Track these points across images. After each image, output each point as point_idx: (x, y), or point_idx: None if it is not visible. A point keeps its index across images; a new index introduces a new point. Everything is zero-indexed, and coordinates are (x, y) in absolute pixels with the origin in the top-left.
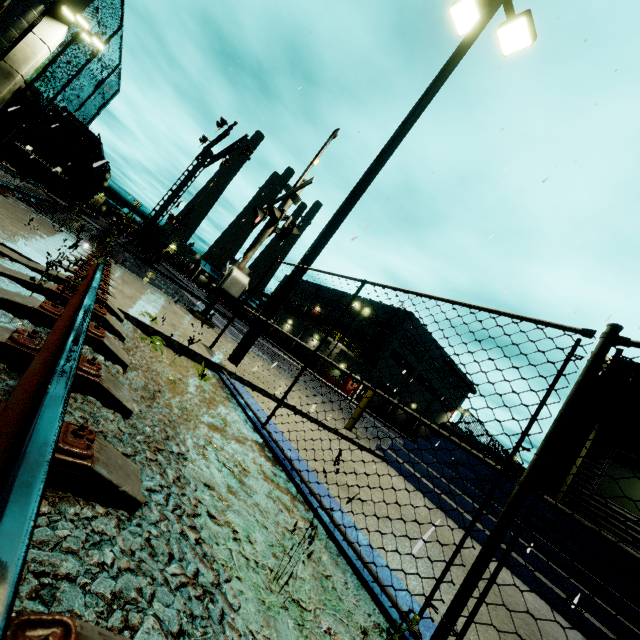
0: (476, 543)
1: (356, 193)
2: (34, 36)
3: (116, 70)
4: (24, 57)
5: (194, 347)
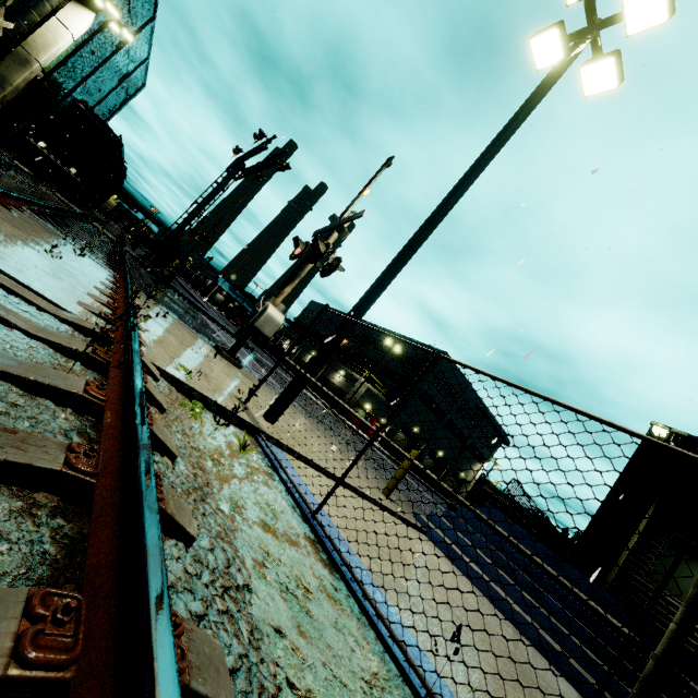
0: (526, 641)
1: (419, 239)
2: (57, 21)
3: (143, 64)
4: (44, 43)
5: (230, 406)
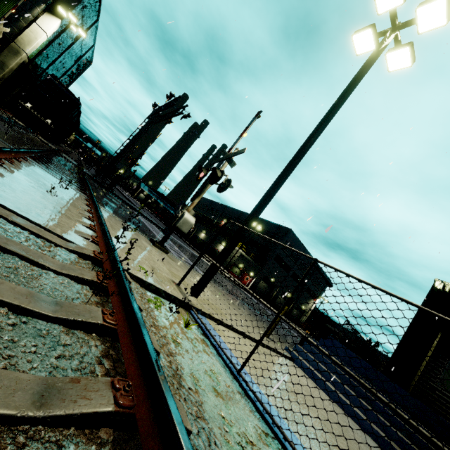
0: (368, 437)
1: (288, 171)
2: (37, 26)
3: (91, 49)
4: (28, 40)
5: (172, 291)
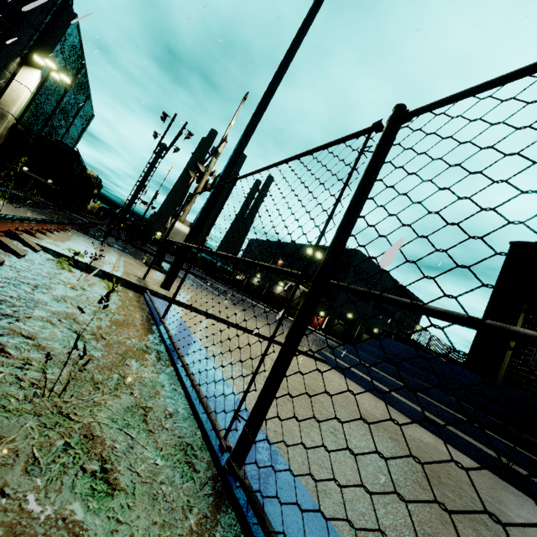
0: (408, 419)
1: (249, 127)
2: (17, 83)
3: (88, 100)
4: (12, 100)
5: (119, 274)
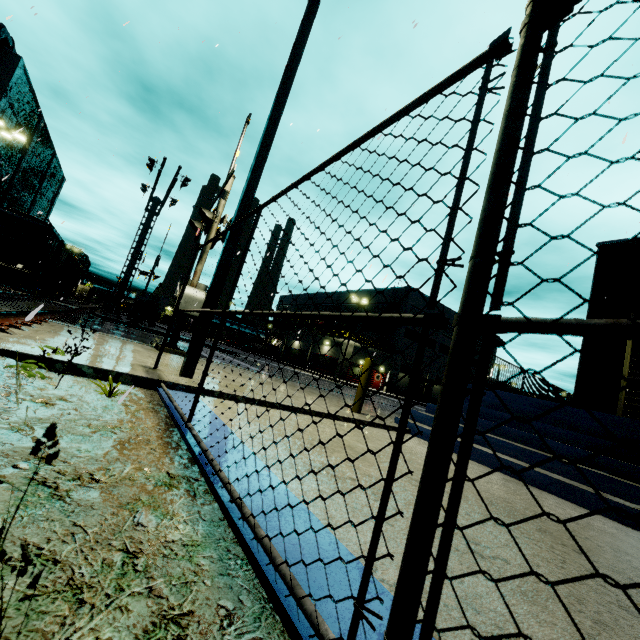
0: (534, 489)
1: (262, 148)
2: None
3: (53, 160)
4: None
5: (119, 368)
